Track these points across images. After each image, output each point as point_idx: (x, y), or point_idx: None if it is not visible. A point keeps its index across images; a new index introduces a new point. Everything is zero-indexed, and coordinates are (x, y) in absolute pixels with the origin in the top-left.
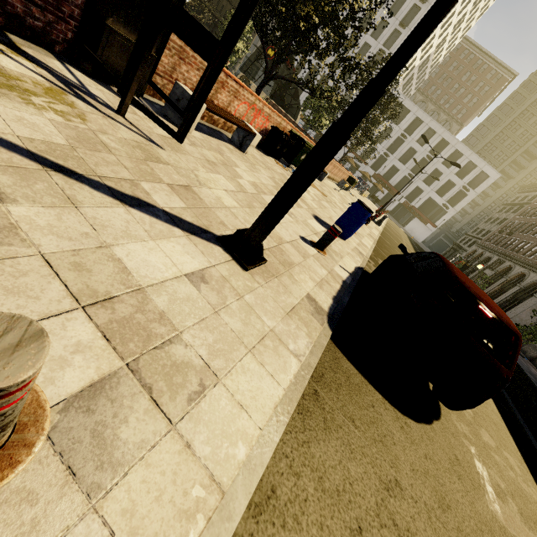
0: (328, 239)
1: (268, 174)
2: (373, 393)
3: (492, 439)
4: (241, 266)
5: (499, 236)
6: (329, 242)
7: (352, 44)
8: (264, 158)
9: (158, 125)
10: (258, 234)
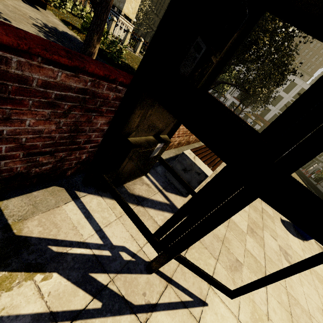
0: None
1: None
2: None
3: None
4: None
5: None
6: None
7: None
8: None
9: (200, 277)
10: None
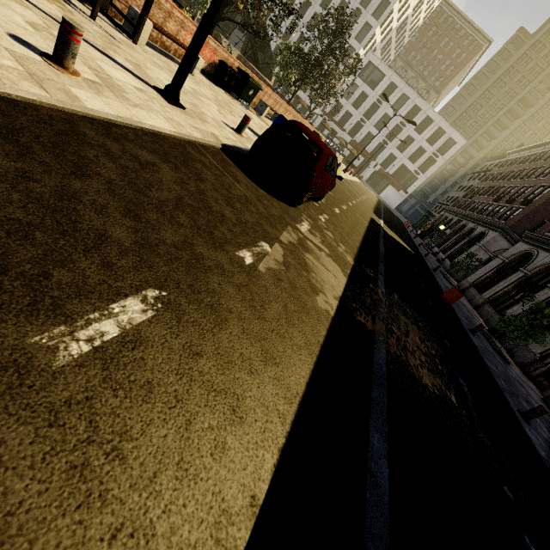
0: (242, 124)
1: (211, 92)
2: (240, 172)
3: (334, 237)
4: (167, 101)
5: (463, 200)
6: (243, 127)
7: (330, 2)
8: (213, 86)
9: (117, 28)
10: (176, 84)
